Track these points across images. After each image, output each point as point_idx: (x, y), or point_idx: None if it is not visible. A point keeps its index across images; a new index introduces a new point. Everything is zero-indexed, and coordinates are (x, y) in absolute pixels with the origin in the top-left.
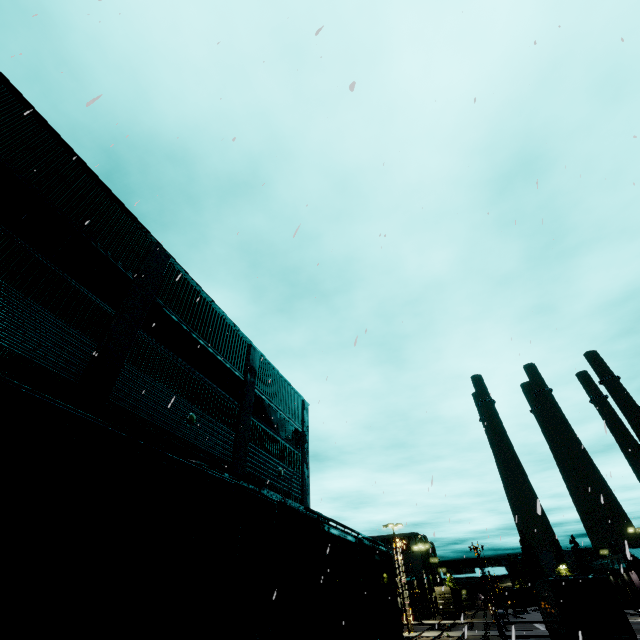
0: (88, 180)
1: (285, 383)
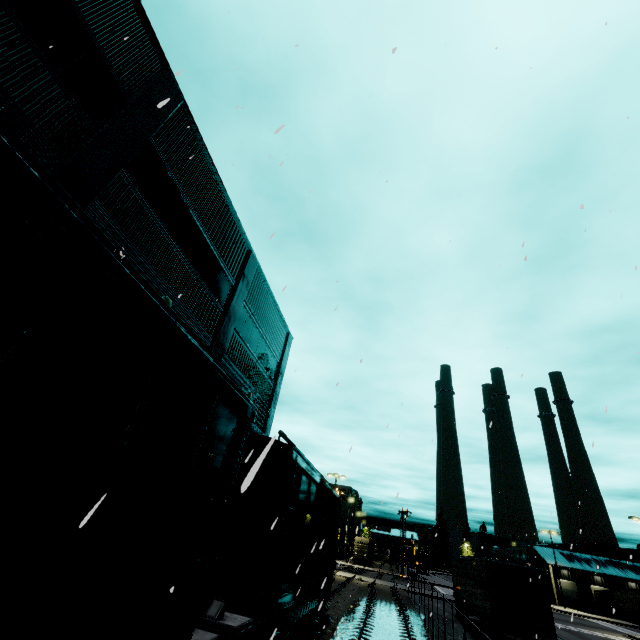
0: None
1: (275, 308)
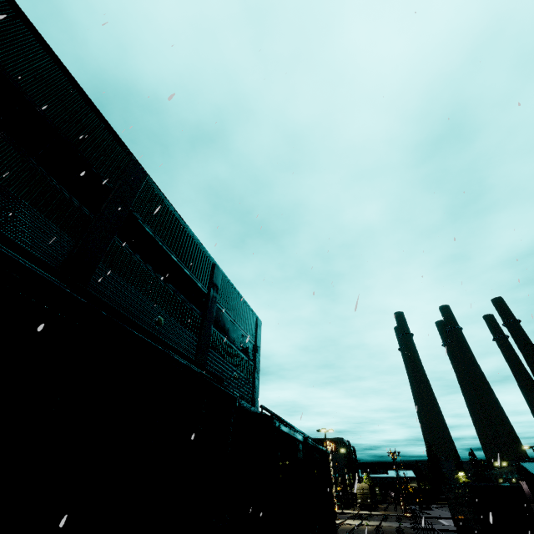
0: (73, 92)
1: (242, 301)
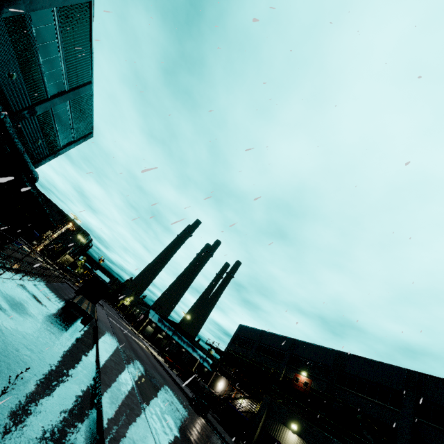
0: None
1: (91, 116)
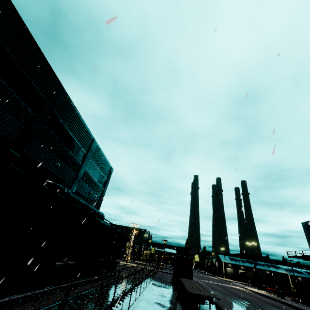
0: (36, 50)
1: (105, 158)
